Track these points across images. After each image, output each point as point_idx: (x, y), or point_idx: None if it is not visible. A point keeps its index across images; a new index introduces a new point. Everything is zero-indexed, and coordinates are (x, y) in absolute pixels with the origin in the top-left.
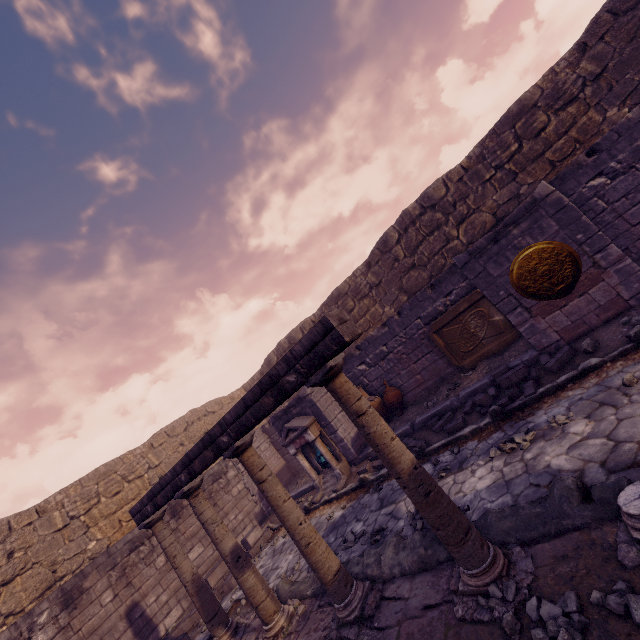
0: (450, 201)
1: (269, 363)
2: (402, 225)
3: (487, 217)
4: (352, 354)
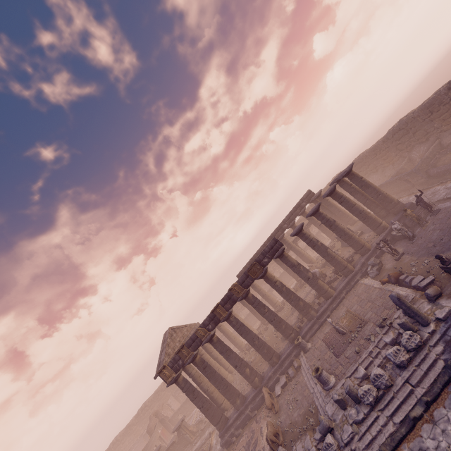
0: (150, 405)
1: (110, 448)
2: (142, 409)
3: (156, 408)
4: (131, 447)
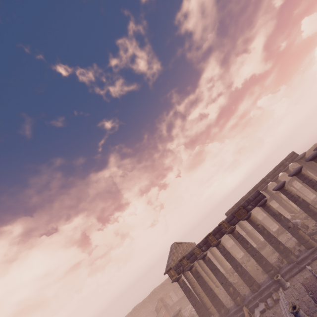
0: (157, 292)
1: (132, 312)
2: (152, 293)
3: (161, 295)
4: (144, 316)
